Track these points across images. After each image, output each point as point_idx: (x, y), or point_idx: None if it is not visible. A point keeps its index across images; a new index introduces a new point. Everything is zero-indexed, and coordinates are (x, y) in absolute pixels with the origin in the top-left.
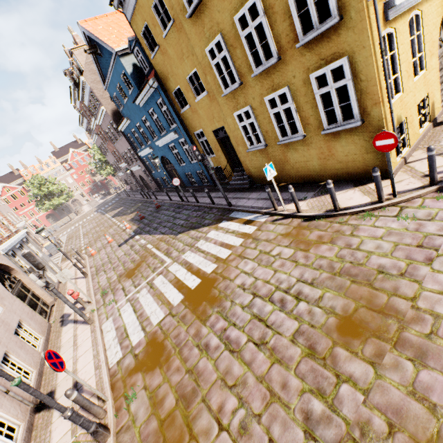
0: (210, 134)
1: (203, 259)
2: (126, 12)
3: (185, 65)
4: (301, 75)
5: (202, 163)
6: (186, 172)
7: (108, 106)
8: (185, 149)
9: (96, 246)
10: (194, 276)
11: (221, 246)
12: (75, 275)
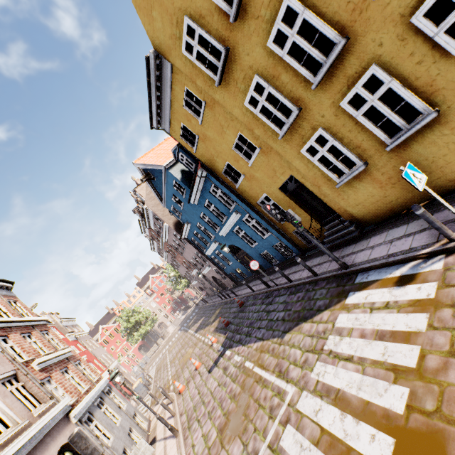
0: (276, 194)
1: (361, 377)
2: (164, 127)
3: (228, 136)
4: (392, 34)
5: (277, 233)
6: (261, 252)
7: (169, 221)
8: (252, 226)
9: (183, 376)
10: (367, 425)
11: (381, 340)
12: (164, 432)
